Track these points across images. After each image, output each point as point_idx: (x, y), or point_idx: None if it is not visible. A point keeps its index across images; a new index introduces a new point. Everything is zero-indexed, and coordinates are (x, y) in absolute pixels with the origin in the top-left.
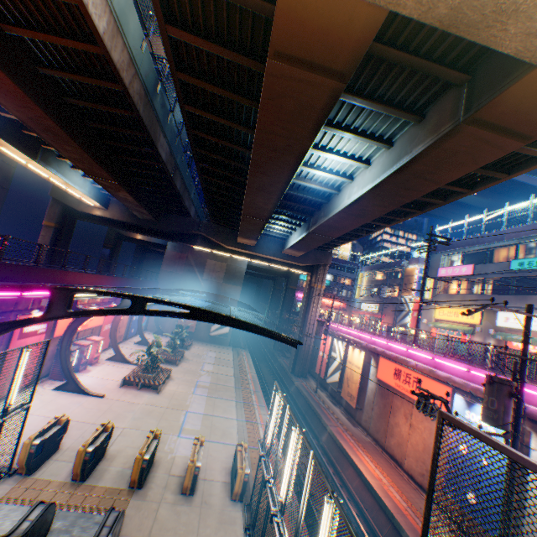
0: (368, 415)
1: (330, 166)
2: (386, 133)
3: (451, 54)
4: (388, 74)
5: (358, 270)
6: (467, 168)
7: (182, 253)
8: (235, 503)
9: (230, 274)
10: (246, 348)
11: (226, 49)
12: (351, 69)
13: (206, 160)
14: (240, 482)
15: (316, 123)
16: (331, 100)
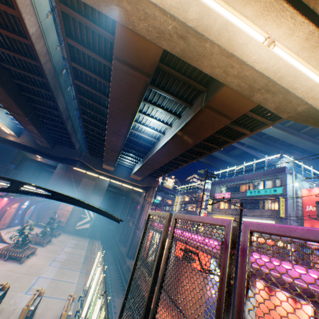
0: (168, 281)
1: (153, 125)
2: (177, 111)
3: (199, 78)
4: (174, 82)
5: (176, 194)
6: (211, 131)
7: (67, 172)
8: None
9: (96, 189)
10: (99, 239)
11: (97, 55)
12: (152, 72)
13: (87, 114)
14: None
15: (139, 97)
16: (145, 86)
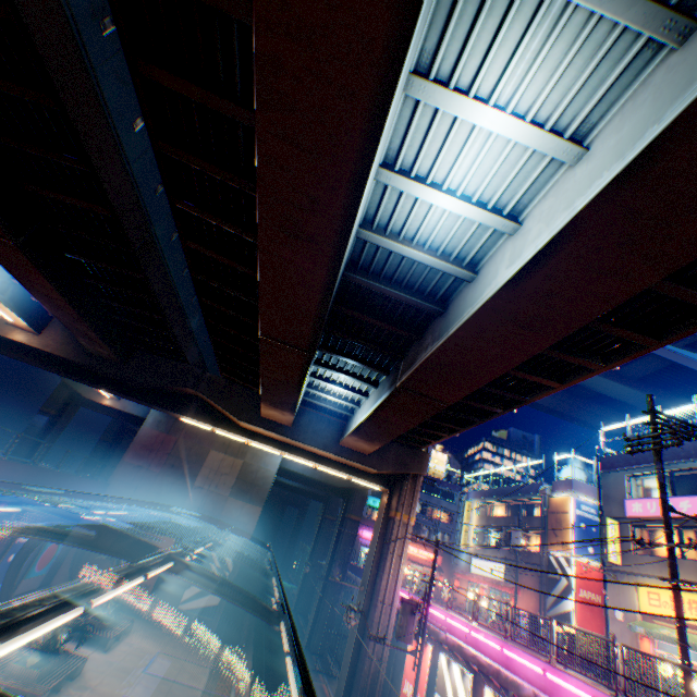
0: None
1: (466, 178)
2: None
3: None
4: None
5: (463, 496)
6: None
7: (169, 434)
8: None
9: (245, 480)
10: (249, 646)
11: None
12: None
13: (194, 197)
14: None
15: None
16: None
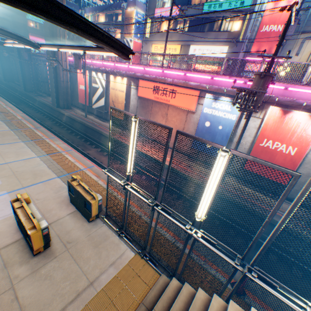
0: None
1: None
2: None
3: None
4: None
5: (83, 12)
6: None
7: None
8: (96, 223)
9: None
10: None
11: None
12: None
13: None
14: (96, 209)
15: None
16: None
